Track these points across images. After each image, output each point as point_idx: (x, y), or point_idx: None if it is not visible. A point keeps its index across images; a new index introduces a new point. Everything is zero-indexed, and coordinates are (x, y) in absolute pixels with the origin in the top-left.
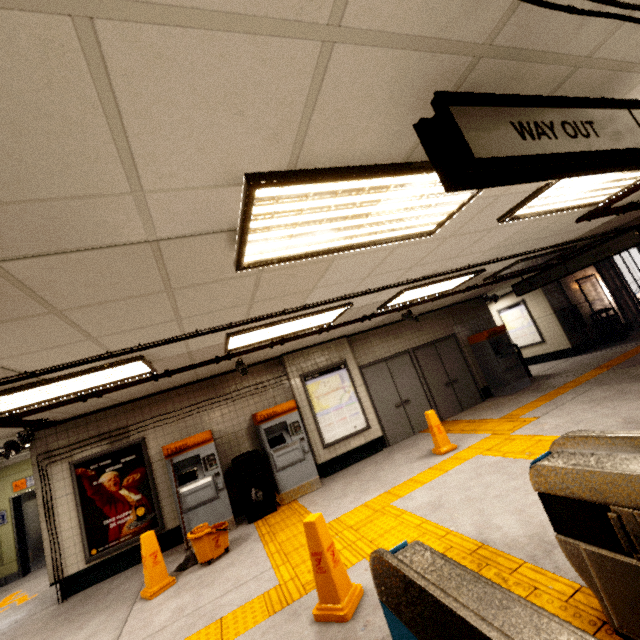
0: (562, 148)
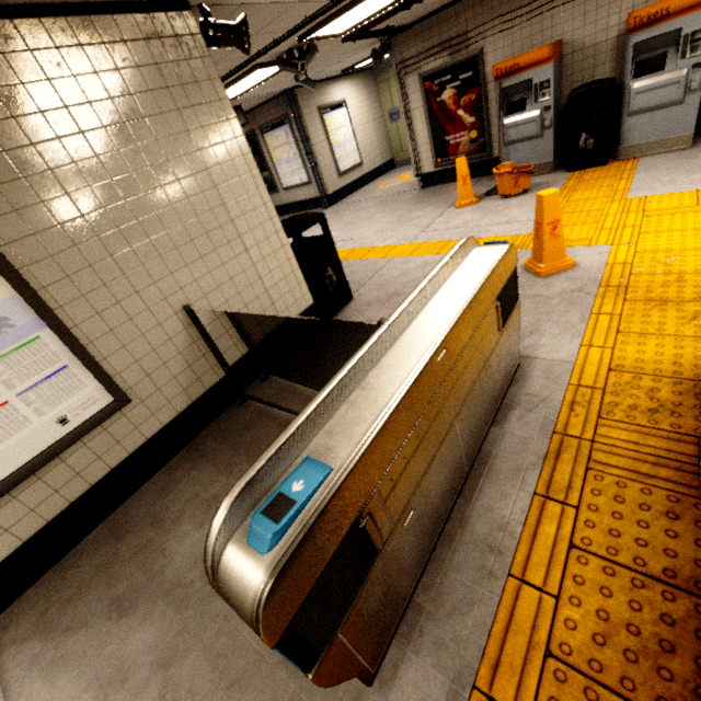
0: None
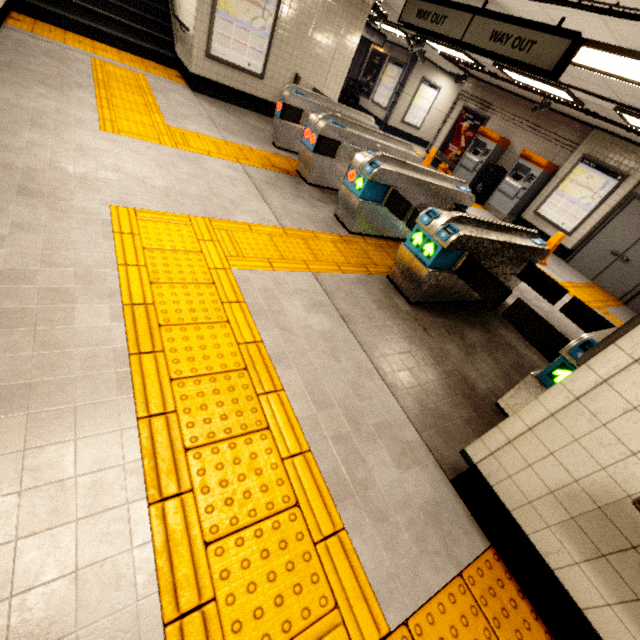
0: (423, 26)
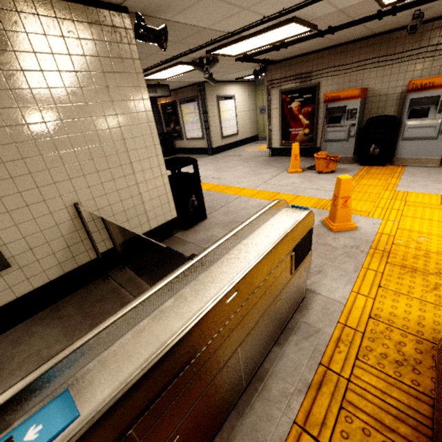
0: None
